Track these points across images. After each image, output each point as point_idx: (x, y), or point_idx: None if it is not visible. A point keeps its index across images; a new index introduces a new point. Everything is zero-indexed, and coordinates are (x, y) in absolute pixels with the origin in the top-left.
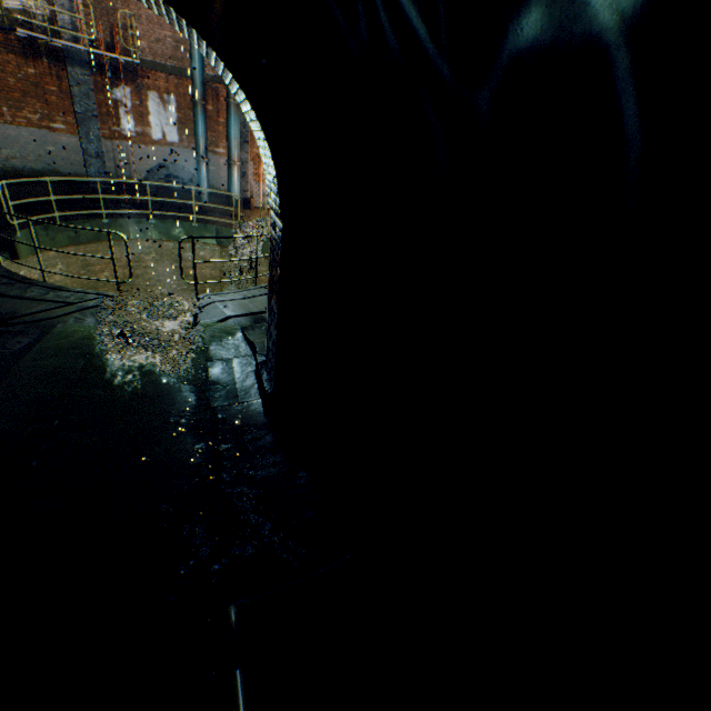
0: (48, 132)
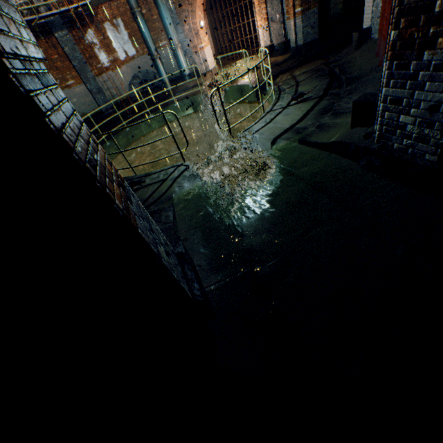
0: (68, 90)
